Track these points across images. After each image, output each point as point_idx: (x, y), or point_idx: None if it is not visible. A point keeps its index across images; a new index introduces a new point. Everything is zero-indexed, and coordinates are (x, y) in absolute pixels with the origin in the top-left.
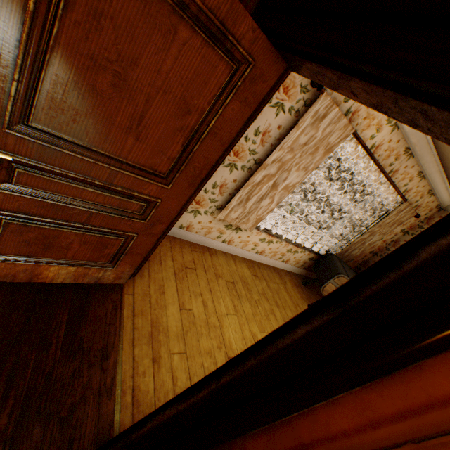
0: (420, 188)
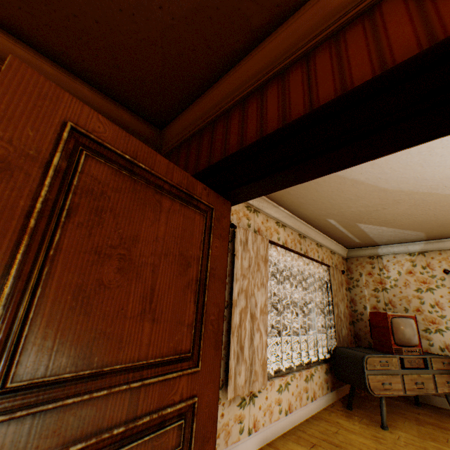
0: (325, 253)
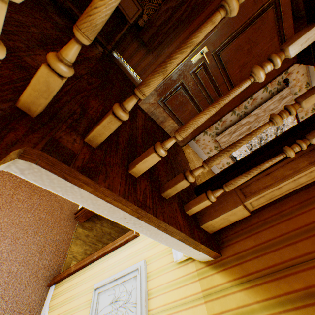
0: None
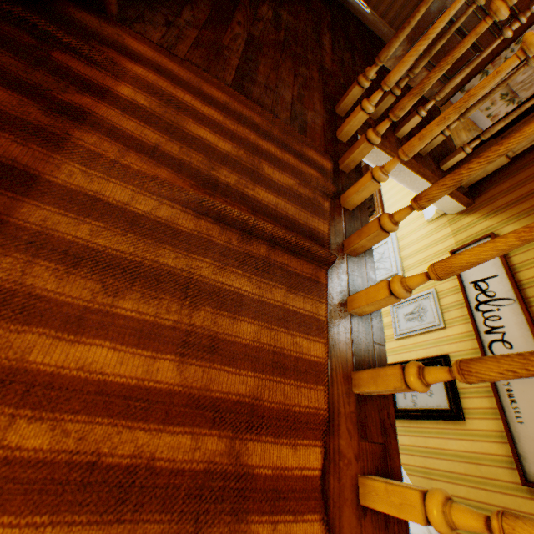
0: None
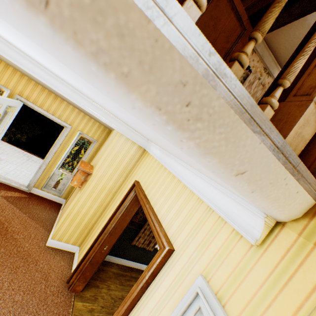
0: None
